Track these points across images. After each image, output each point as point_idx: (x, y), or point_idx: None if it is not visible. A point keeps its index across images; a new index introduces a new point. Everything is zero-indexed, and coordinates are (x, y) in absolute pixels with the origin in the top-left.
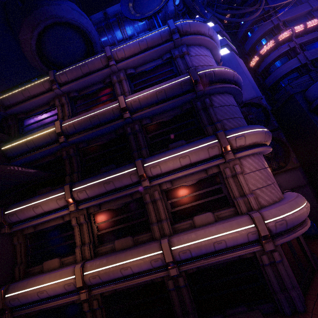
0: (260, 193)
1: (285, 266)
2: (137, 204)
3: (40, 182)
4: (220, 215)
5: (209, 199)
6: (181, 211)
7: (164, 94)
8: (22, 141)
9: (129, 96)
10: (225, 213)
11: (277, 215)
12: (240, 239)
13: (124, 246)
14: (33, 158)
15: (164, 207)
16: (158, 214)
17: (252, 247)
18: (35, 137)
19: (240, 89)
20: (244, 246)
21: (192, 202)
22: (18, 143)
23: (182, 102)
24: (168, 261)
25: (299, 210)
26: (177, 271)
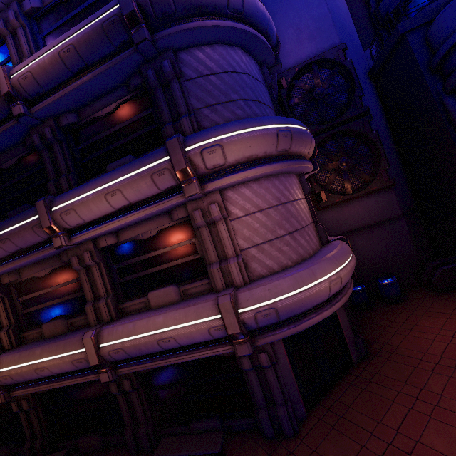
0: (257, 254)
1: (279, 372)
2: (71, 270)
3: None
4: (189, 291)
5: (176, 264)
6: (135, 282)
7: (75, 55)
8: None
9: (16, 66)
10: (196, 287)
11: (262, 300)
12: (198, 336)
13: (54, 332)
14: None
15: (104, 277)
16: (96, 288)
17: (222, 346)
18: None
19: (251, 31)
20: (212, 343)
21: (151, 267)
22: None
23: (119, 72)
24: (93, 364)
25: (311, 289)
26: (109, 377)
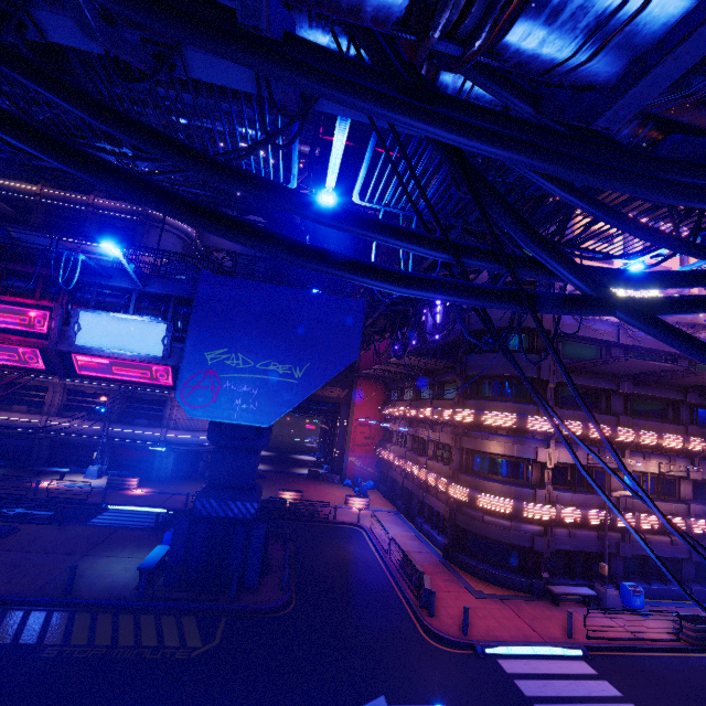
0: None
1: None
2: None
3: (6, 216)
4: None
5: None
6: None
7: (121, 210)
8: (6, 183)
9: (99, 199)
10: None
11: None
12: None
13: None
14: (9, 198)
15: None
16: None
17: None
18: (18, 186)
19: (179, 234)
20: None
21: None
22: (2, 182)
23: (131, 221)
24: None
25: None
26: None
